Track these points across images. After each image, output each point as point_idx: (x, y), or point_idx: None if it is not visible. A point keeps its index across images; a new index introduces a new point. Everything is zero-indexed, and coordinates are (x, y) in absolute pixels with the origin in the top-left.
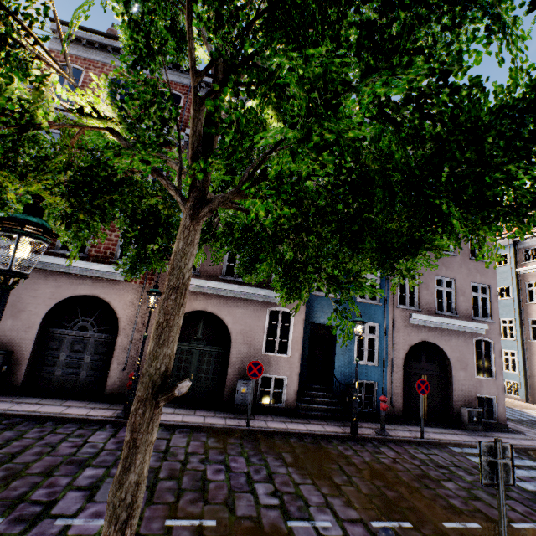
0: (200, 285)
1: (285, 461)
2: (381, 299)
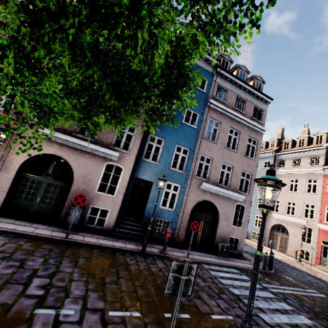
0: (55, 135)
1: (77, 263)
2: (185, 170)
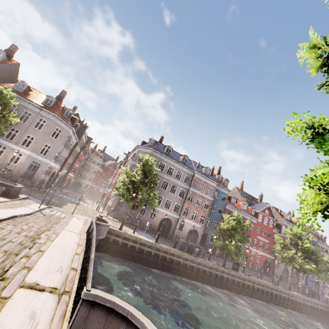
0: None
1: None
2: None
